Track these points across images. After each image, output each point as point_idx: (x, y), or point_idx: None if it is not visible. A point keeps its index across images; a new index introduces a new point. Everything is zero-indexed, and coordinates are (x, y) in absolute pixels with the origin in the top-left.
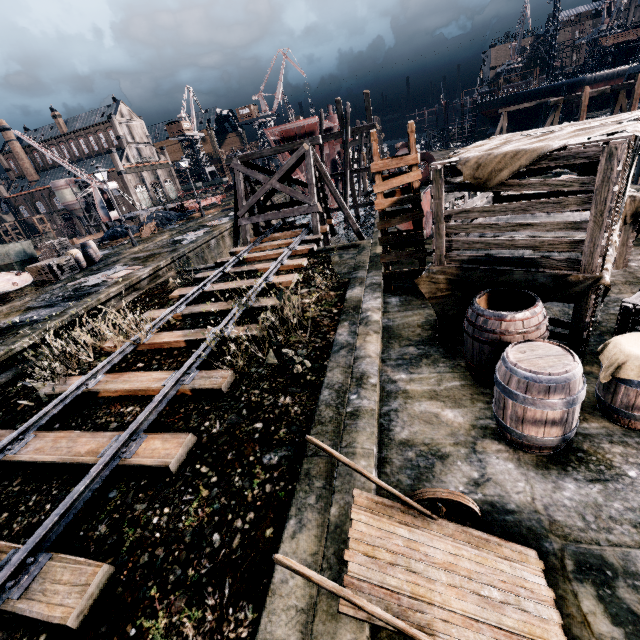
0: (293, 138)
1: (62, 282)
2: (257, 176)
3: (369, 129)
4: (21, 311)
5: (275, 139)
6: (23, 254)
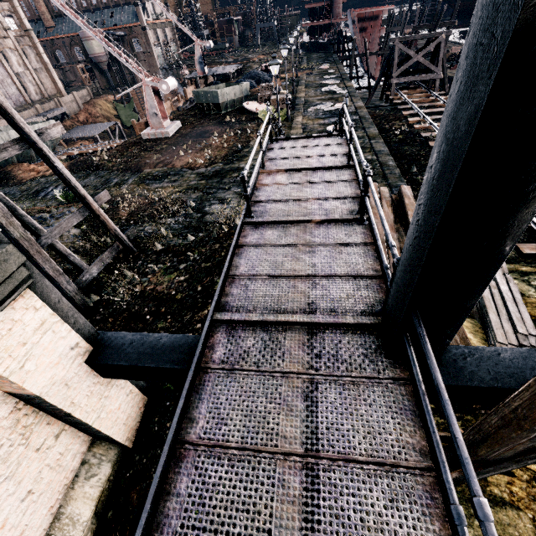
0: (362, 19)
1: (302, 109)
2: (409, 52)
3: (450, 24)
4: (318, 119)
5: (353, 19)
6: (246, 91)
